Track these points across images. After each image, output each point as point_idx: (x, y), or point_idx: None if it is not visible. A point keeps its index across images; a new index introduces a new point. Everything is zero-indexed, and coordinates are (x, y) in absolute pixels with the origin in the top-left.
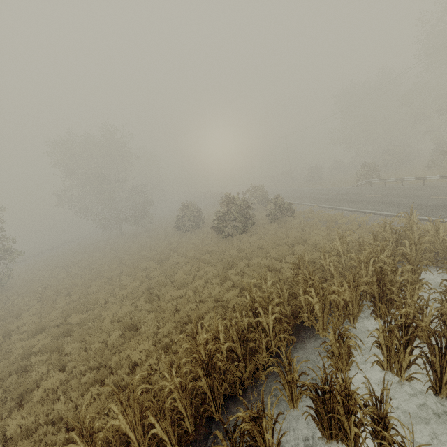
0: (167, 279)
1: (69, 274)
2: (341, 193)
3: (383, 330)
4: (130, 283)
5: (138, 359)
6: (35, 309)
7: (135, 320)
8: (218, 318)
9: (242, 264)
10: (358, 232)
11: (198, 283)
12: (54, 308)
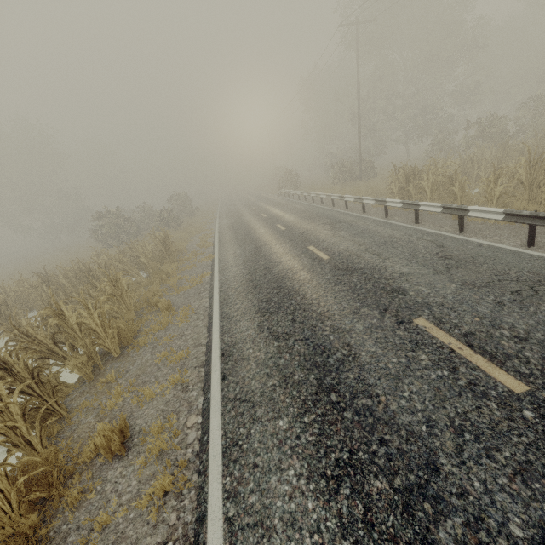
0: None
1: None
2: (253, 203)
3: None
4: None
5: None
6: None
7: None
8: None
9: None
10: None
11: None
12: None
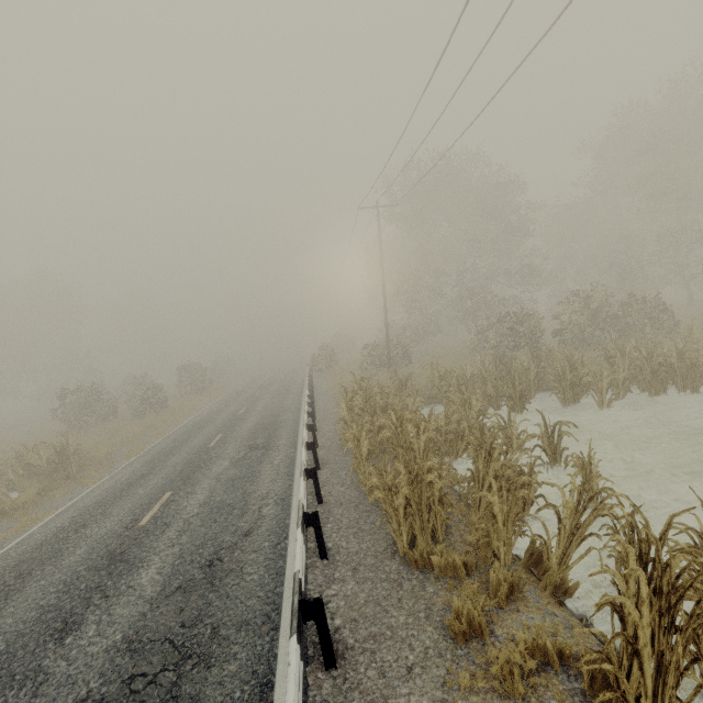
0: None
1: None
2: (272, 382)
3: None
4: None
5: None
6: None
7: None
8: None
9: None
10: (102, 445)
11: None
12: None
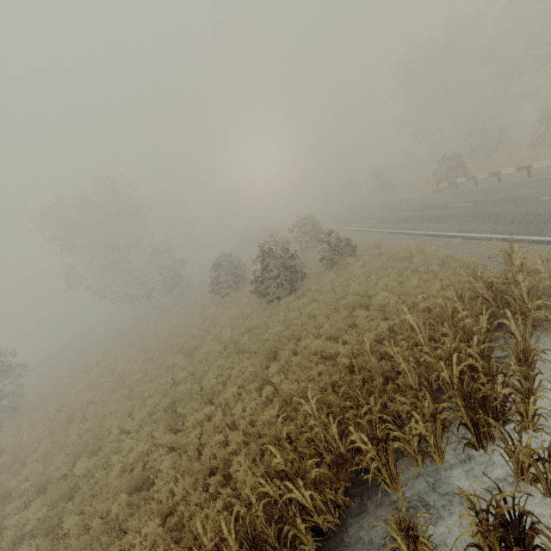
0: (196, 383)
1: (88, 382)
2: (417, 206)
3: (477, 530)
4: (149, 400)
5: (144, 547)
6: (44, 448)
7: (145, 473)
8: (249, 466)
9: (286, 352)
10: (441, 276)
11: (229, 393)
12: (62, 446)
